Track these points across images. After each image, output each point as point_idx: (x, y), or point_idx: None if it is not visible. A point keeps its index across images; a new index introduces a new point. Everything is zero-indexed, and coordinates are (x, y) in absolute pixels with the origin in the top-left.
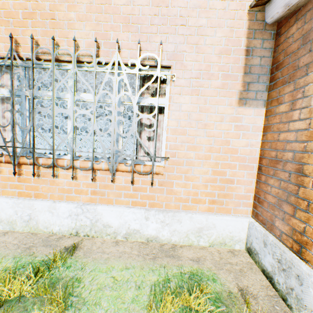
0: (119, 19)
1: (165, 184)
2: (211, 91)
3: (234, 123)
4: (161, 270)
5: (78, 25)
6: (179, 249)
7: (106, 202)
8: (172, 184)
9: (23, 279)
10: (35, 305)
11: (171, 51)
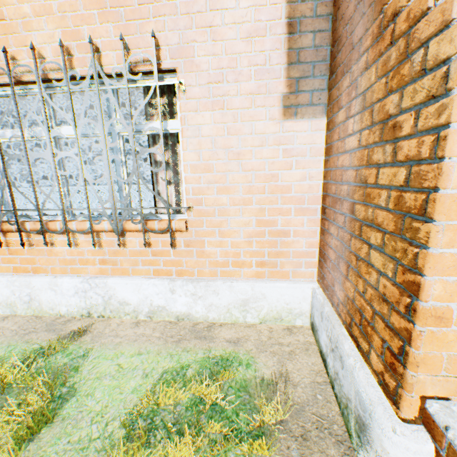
0: (90, 3)
1: (193, 244)
2: (241, 101)
3: (283, 147)
4: (183, 355)
5: (37, 24)
6: (217, 328)
7: (120, 273)
8: (203, 243)
9: (5, 368)
10: (19, 396)
11: (175, 43)
